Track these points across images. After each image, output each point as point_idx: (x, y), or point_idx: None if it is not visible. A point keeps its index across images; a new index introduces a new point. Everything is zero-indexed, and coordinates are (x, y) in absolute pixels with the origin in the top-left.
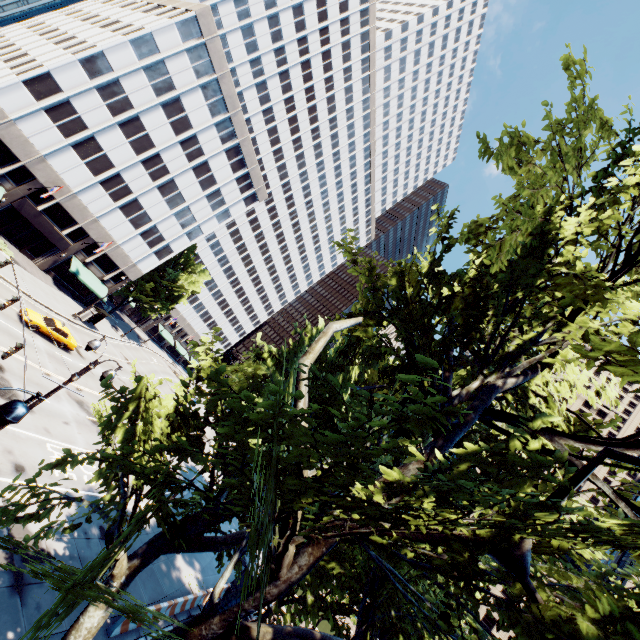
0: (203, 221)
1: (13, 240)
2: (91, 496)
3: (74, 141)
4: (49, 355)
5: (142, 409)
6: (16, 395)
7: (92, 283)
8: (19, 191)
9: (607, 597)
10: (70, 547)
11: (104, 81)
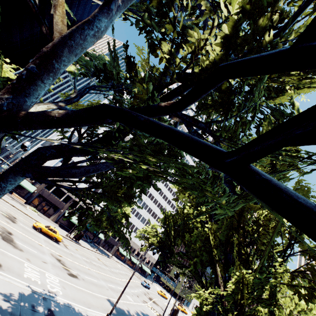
0: None
1: (41, 210)
2: (49, 295)
3: (60, 159)
4: (45, 241)
5: (2, 74)
6: (14, 243)
7: (76, 221)
8: (42, 186)
9: None
10: (14, 308)
11: (68, 135)
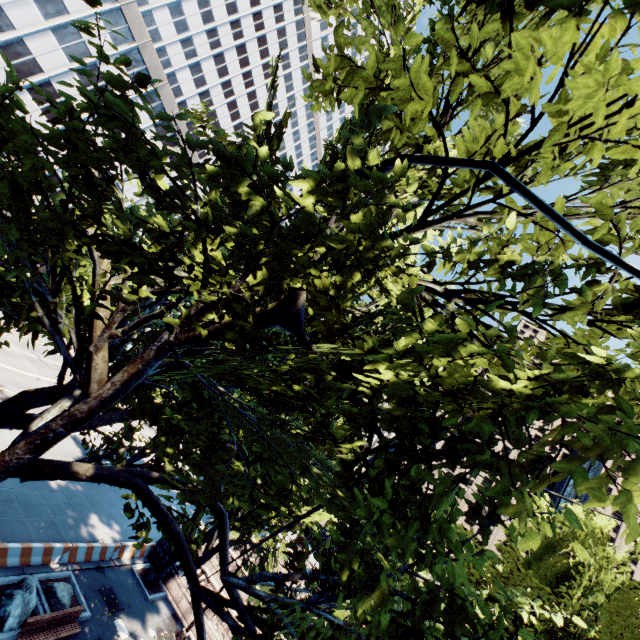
0: (136, 201)
1: None
2: None
3: None
4: None
5: None
6: None
7: None
8: None
9: (372, 338)
10: None
11: (5, 39)
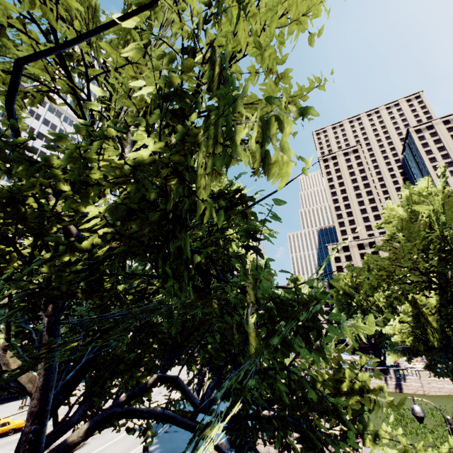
0: None
1: None
2: None
3: None
4: (1, 446)
5: None
6: None
7: None
8: None
9: None
10: None
11: None
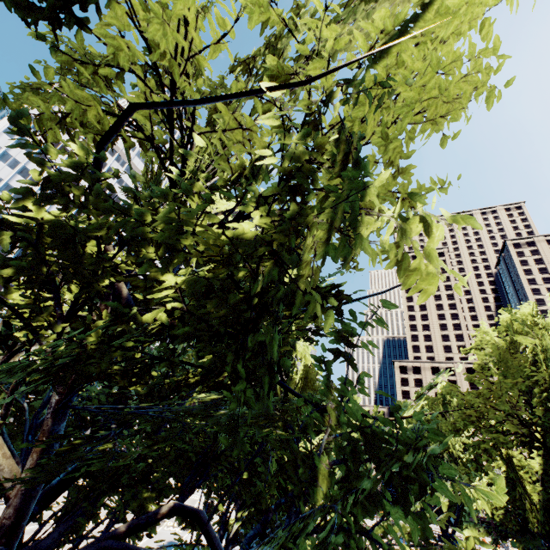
0: None
1: None
2: None
3: None
4: None
5: None
6: None
7: None
8: None
9: None
10: None
11: None
